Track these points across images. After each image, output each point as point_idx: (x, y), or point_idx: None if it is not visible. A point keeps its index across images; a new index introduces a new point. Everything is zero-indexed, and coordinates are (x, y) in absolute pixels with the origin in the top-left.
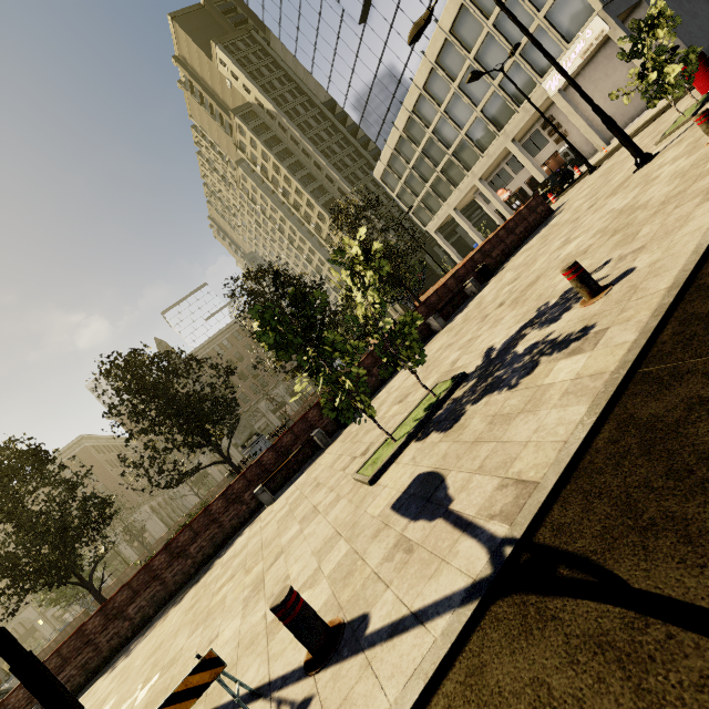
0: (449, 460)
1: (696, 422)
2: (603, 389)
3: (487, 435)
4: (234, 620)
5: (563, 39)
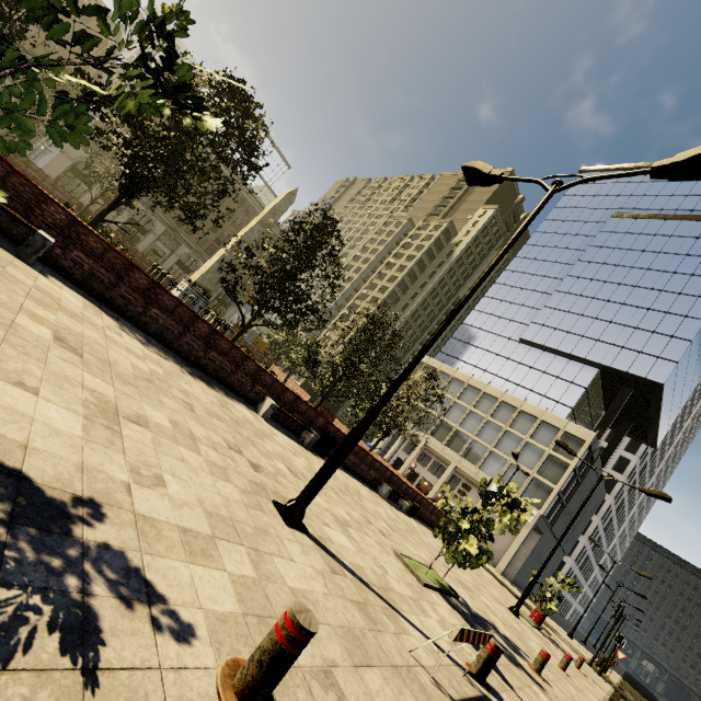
0: None
1: None
2: None
3: (512, 673)
4: (343, 535)
5: (523, 492)
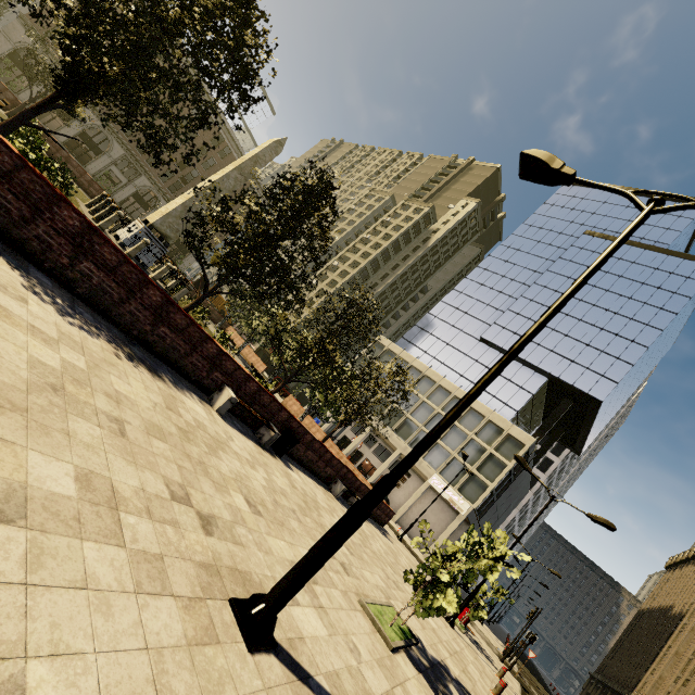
0: None
1: None
2: None
3: None
4: (313, 611)
5: (460, 486)
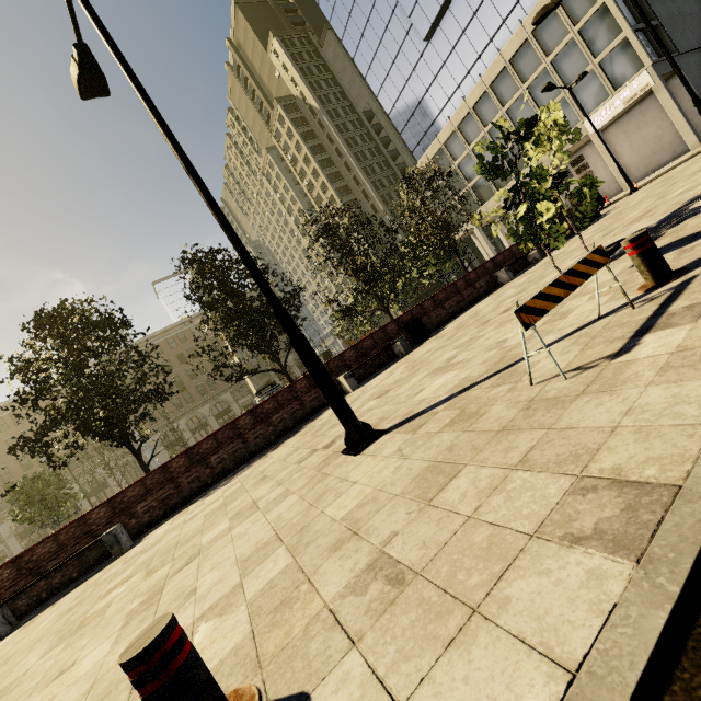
0: (688, 232)
1: None
2: None
3: None
4: (442, 377)
5: (611, 85)
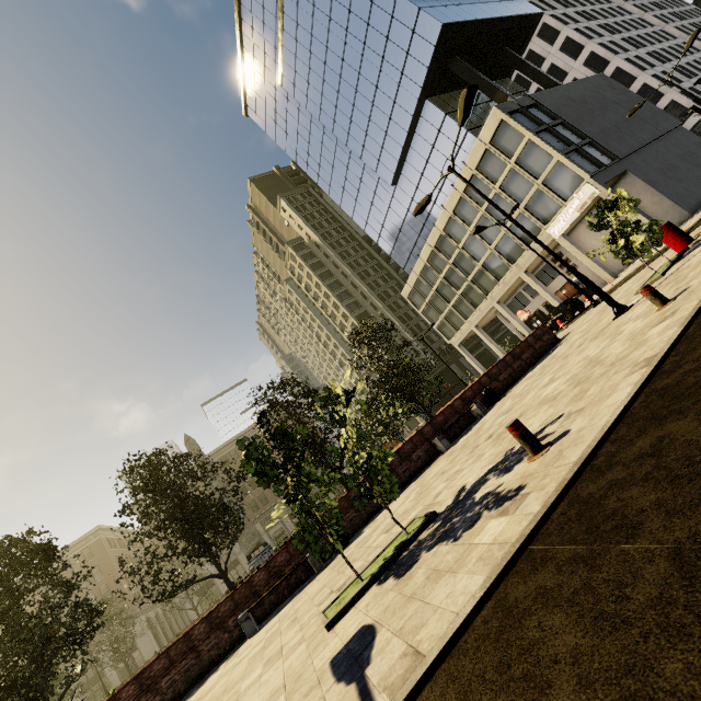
0: (387, 614)
1: (532, 614)
2: (499, 561)
3: (420, 592)
4: None
5: (560, 198)
